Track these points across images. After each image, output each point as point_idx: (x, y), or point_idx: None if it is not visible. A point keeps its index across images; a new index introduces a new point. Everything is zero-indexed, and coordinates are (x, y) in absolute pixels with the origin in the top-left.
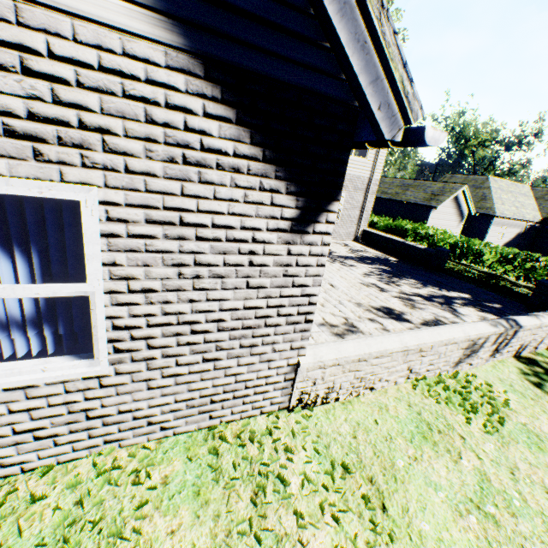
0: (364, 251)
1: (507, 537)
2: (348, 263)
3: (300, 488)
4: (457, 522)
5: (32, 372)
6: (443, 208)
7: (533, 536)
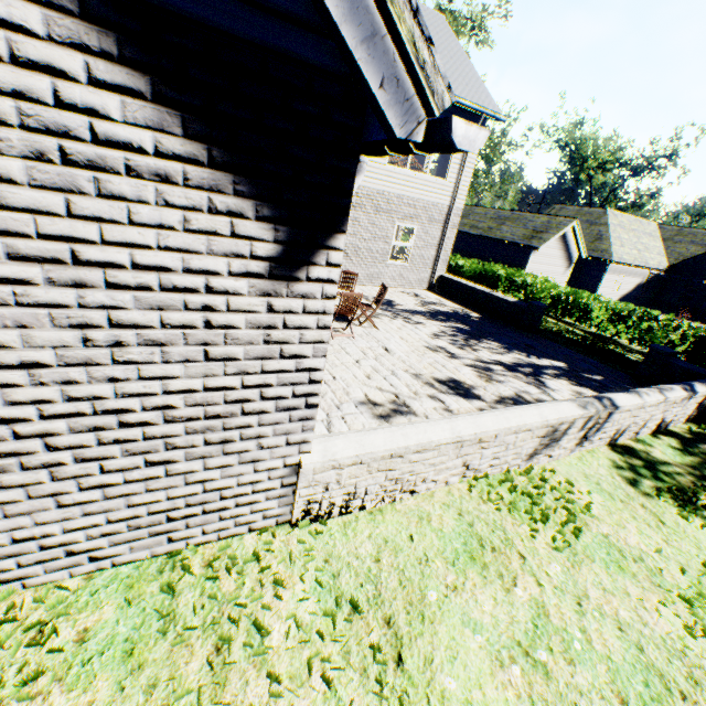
0: (439, 304)
1: (558, 693)
2: (415, 319)
3: (284, 638)
4: (495, 676)
5: None
6: (546, 249)
7: (593, 690)
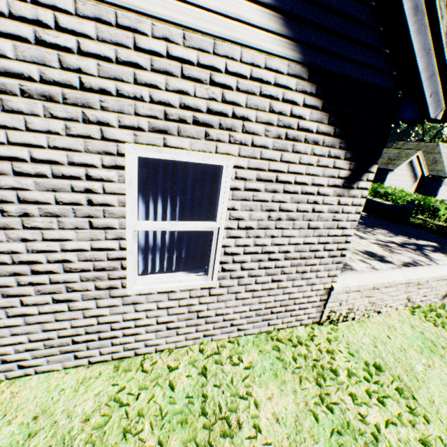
0: None
1: None
2: None
3: (347, 378)
4: None
5: (173, 281)
6: (398, 171)
7: None
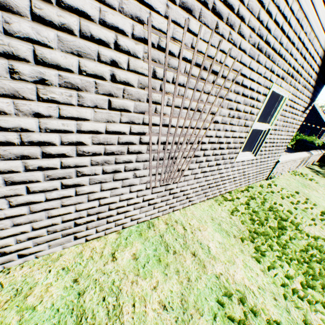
0: None
1: None
2: None
3: (291, 197)
4: None
5: (245, 156)
6: None
7: None
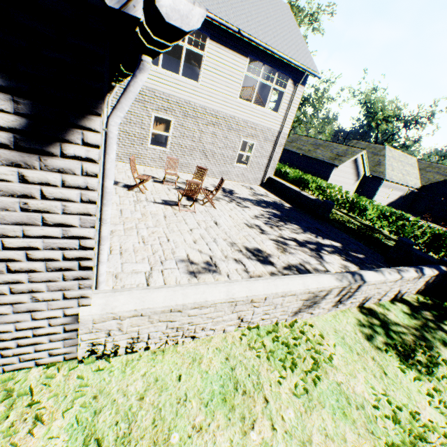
0: (265, 195)
1: None
2: (244, 204)
3: None
4: None
5: None
6: (343, 167)
7: None
